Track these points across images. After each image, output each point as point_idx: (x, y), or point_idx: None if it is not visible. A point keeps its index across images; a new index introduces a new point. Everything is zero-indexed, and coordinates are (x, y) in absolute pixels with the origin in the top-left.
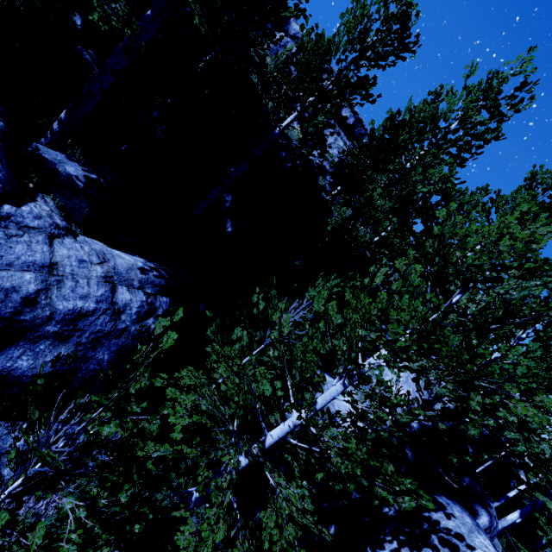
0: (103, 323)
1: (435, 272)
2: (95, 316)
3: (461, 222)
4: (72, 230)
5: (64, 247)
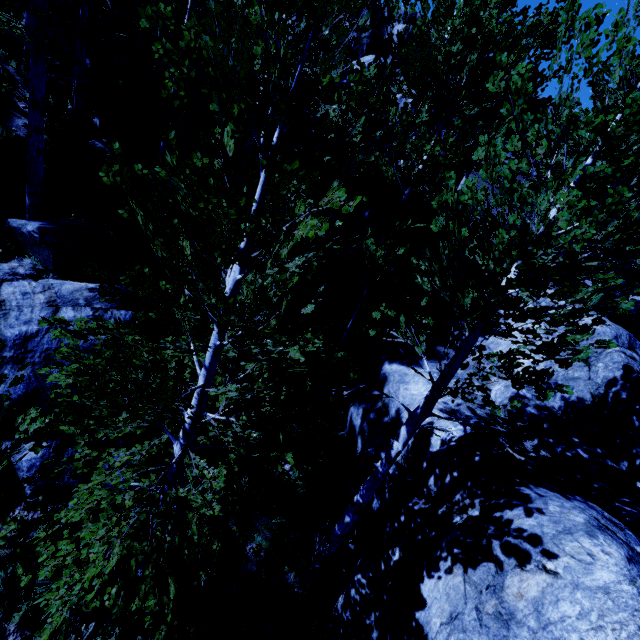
0: (49, 342)
1: (222, 115)
2: (40, 337)
3: (240, 23)
4: (36, 276)
5: (12, 286)
